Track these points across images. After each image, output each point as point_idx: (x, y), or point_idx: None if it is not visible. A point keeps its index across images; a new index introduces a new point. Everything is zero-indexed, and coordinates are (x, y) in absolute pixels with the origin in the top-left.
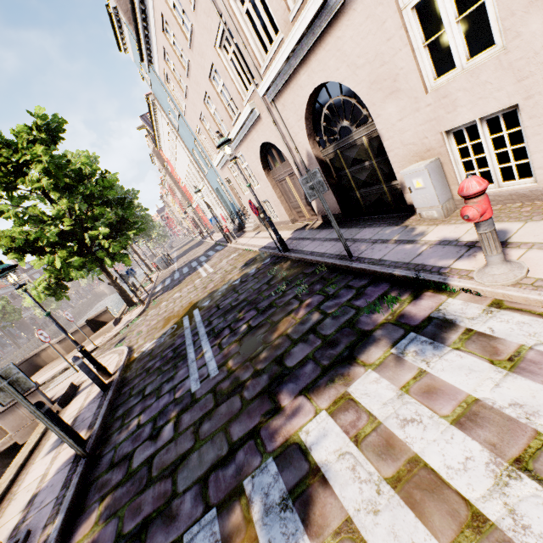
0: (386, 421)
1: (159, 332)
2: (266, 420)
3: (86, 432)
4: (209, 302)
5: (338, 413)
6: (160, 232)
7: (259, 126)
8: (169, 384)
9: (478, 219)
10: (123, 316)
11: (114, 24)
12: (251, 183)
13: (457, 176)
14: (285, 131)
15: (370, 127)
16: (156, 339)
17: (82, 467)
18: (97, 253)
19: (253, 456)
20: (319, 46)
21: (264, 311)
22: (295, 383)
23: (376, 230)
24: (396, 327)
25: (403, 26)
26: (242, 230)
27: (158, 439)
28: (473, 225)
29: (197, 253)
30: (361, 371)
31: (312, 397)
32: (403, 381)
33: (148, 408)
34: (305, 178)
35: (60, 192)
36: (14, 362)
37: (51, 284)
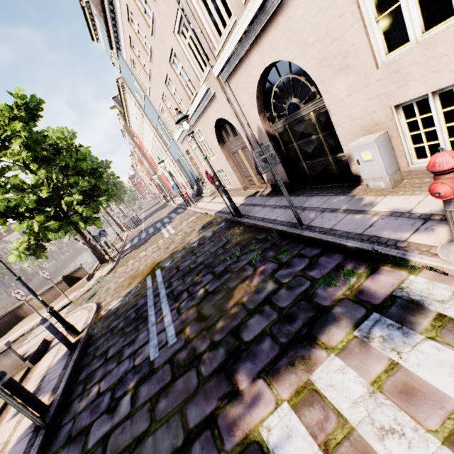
0: (359, 427)
1: (125, 290)
2: (224, 405)
3: (49, 395)
4: (170, 263)
5: (302, 408)
6: (131, 196)
7: (214, 104)
8: (129, 348)
9: (450, 196)
10: (96, 272)
11: (86, 16)
12: (207, 155)
13: (405, 149)
14: (238, 108)
15: (318, 103)
16: (122, 298)
17: (40, 440)
18: (71, 217)
19: (210, 453)
20: (270, 26)
21: (220, 276)
22: (253, 362)
23: (323, 199)
24: (356, 304)
25: (355, 2)
26: (200, 195)
27: (115, 413)
28: (423, 196)
29: (161, 215)
30: (323, 355)
31: (272, 382)
32: (373, 374)
33: (109, 374)
34: (259, 151)
35: (39, 163)
36: (5, 309)
37: (31, 245)
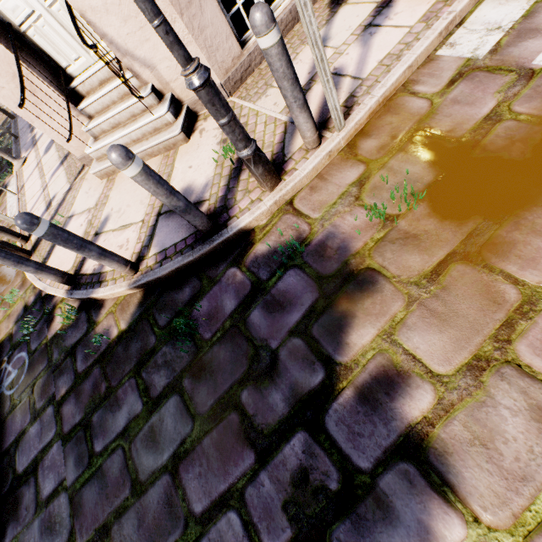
0: None
1: None
2: None
3: None
4: None
5: None
6: None
7: None
8: None
9: None
10: None
11: None
12: None
13: None
14: None
15: None
16: None
17: None
18: None
19: None
20: None
21: None
22: None
23: None
24: None
25: None
26: None
27: None
28: None
29: None
30: None
31: None
32: None
33: None
34: None
35: None
36: None
37: None
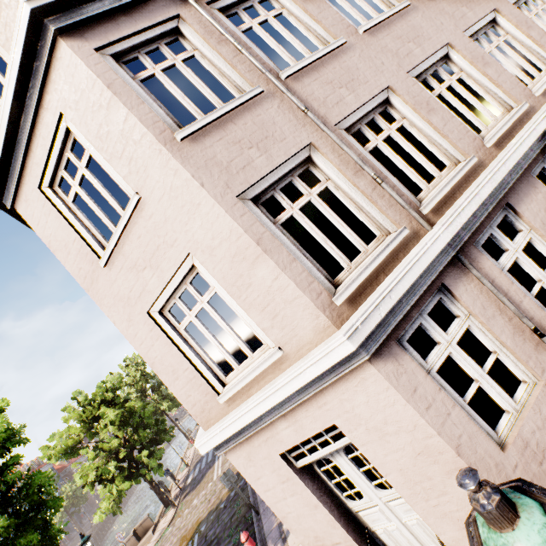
0: None
1: None
2: None
3: None
4: (205, 527)
5: None
6: None
7: None
8: None
9: None
10: (160, 520)
11: None
12: None
13: None
14: None
15: None
16: None
17: None
18: (140, 470)
19: None
20: None
21: None
22: None
23: None
24: None
25: None
26: None
27: None
28: None
29: None
30: None
31: None
32: None
33: None
34: (223, 476)
35: (118, 425)
36: None
37: (110, 502)
